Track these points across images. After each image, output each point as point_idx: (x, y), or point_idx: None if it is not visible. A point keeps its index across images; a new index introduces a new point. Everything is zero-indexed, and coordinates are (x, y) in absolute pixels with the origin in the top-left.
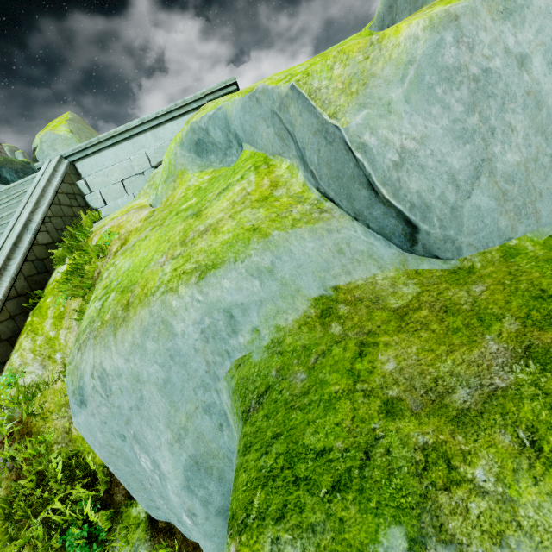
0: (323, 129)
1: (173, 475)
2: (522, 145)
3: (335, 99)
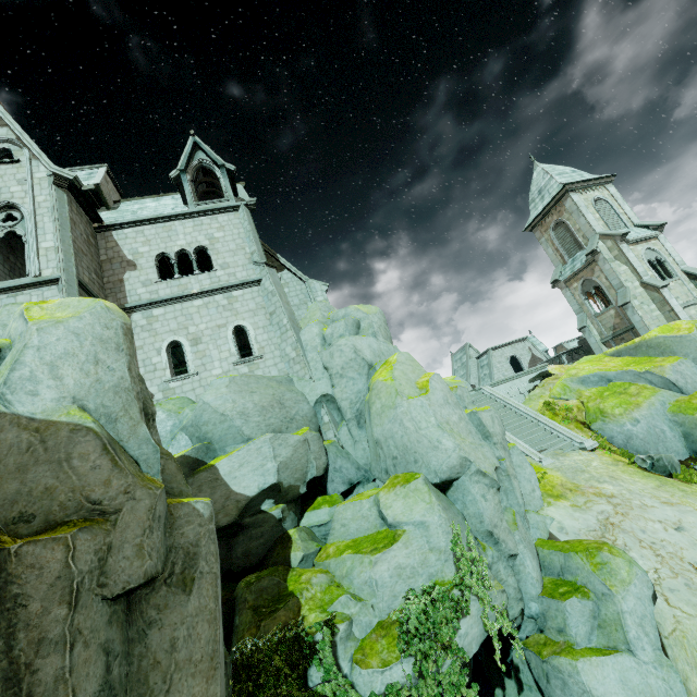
0: (660, 377)
1: (667, 429)
2: (690, 380)
3: (660, 373)
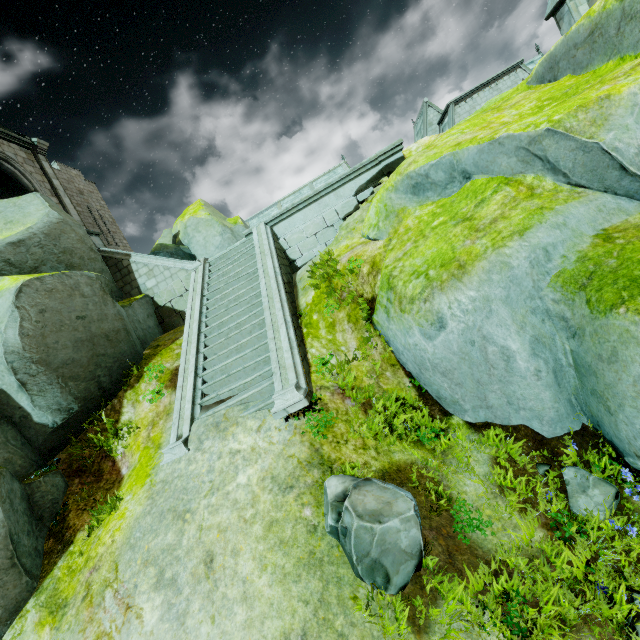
0: (582, 146)
1: (522, 350)
2: None
3: (587, 130)
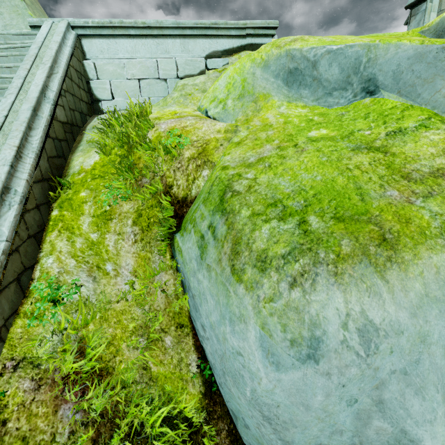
0: None
1: None
2: None
3: None
